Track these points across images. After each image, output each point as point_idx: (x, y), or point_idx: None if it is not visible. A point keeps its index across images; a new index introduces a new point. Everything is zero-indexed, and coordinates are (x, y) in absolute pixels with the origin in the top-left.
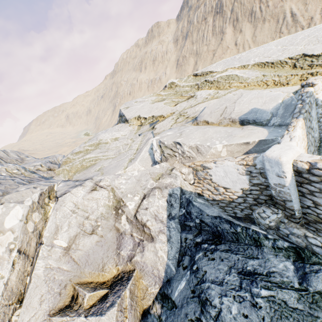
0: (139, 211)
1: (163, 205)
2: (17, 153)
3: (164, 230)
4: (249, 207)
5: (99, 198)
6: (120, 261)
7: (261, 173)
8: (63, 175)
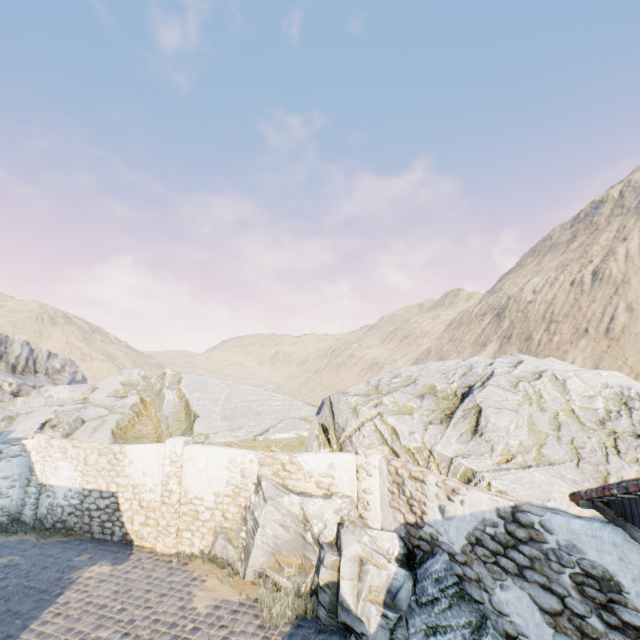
0: None
1: None
2: (71, 363)
3: None
4: None
5: None
6: None
7: None
8: (5, 404)
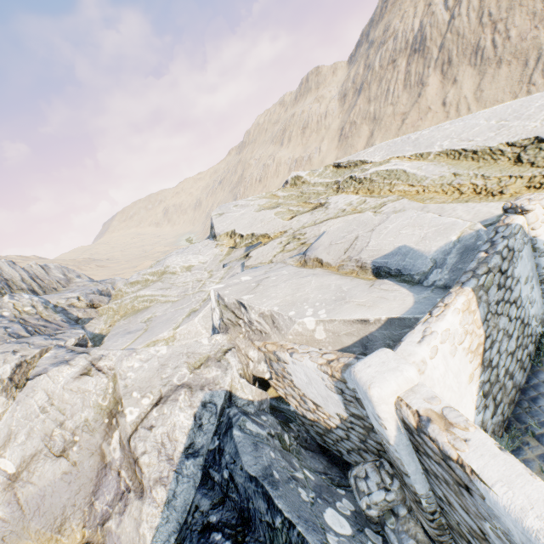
0: (138, 429)
1: (186, 423)
2: (65, 269)
3: (168, 479)
4: (357, 450)
5: (90, 391)
6: (90, 520)
7: (359, 400)
8: (106, 317)
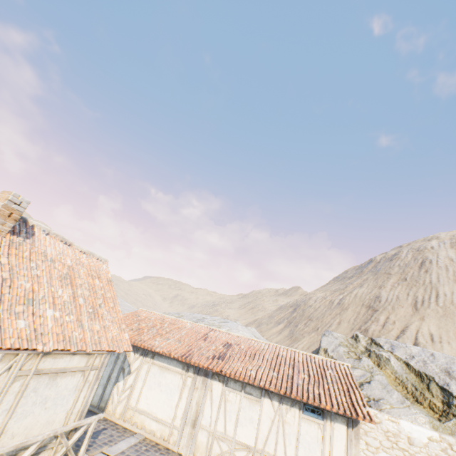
0: None
1: None
2: None
3: None
4: None
5: None
6: None
7: None
8: None
